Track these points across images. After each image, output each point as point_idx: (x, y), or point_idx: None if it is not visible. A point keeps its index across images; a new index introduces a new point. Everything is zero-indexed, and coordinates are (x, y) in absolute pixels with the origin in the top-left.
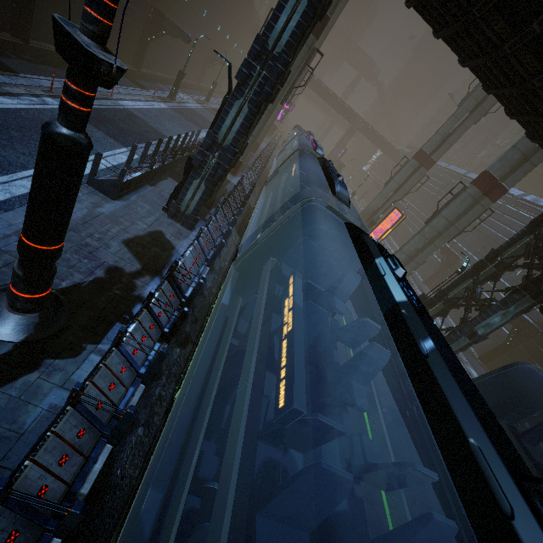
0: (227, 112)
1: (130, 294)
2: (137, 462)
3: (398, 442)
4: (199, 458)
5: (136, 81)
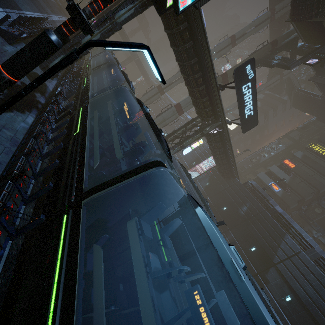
0: None
1: (35, 98)
2: (47, 160)
3: None
4: (90, 146)
5: None
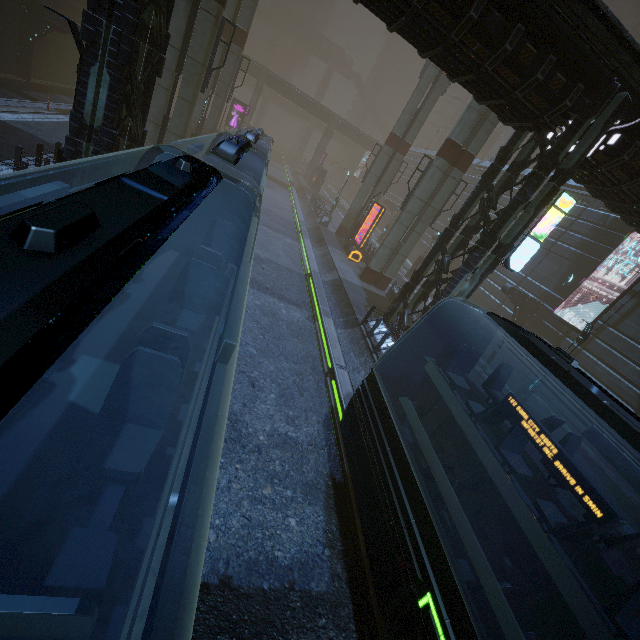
0: (85, 83)
1: None
2: None
3: (353, 420)
4: None
5: (21, 93)
